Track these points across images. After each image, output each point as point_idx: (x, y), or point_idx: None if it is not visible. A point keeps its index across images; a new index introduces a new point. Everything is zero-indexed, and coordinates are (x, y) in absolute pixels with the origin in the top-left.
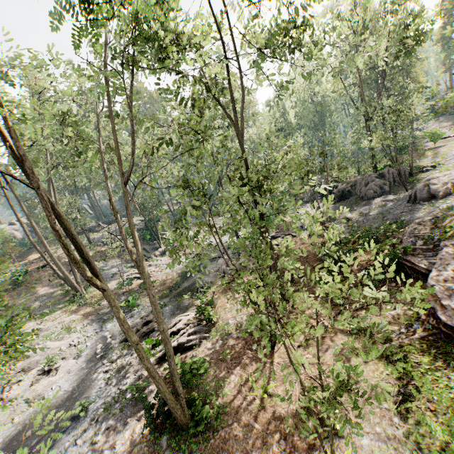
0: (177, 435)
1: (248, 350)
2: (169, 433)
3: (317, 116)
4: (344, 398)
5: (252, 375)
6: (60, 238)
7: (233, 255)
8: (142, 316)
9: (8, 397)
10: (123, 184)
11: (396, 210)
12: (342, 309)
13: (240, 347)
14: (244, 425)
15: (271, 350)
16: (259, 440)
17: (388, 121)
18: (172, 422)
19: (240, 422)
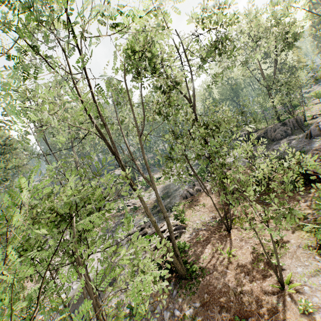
0: (179, 282)
1: (213, 235)
2: (174, 282)
3: (232, 92)
4: (281, 251)
5: (219, 247)
6: (121, 161)
7: (189, 186)
8: (137, 226)
9: (65, 276)
10: (140, 136)
11: (298, 144)
12: (271, 206)
13: (207, 234)
14: (220, 272)
15: (228, 233)
16: (232, 278)
17: (283, 89)
18: (175, 273)
19: (217, 271)
